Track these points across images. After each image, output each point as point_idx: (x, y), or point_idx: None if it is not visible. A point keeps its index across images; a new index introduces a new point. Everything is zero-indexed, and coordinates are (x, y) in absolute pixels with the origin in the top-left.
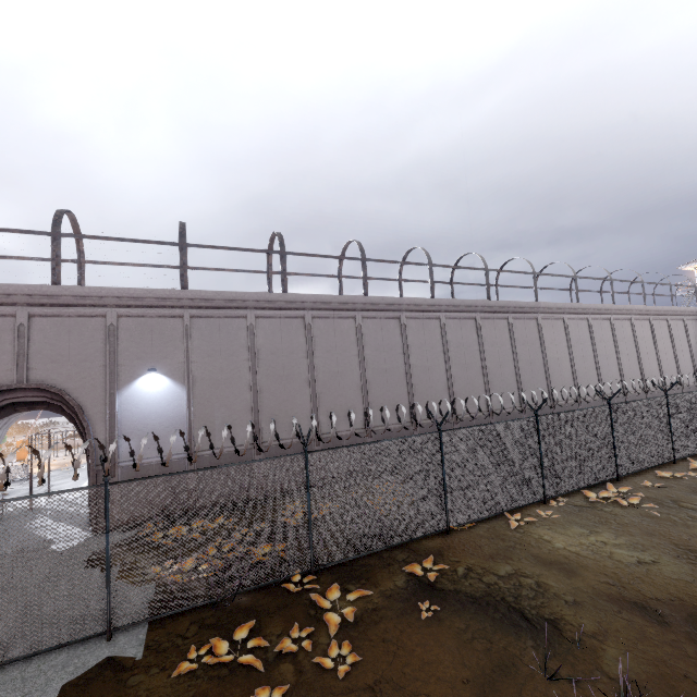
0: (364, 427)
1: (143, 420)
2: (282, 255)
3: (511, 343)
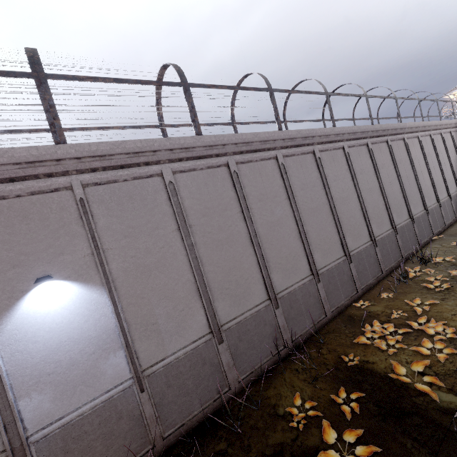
0: (310, 273)
1: (50, 358)
2: (185, 87)
3: (393, 163)
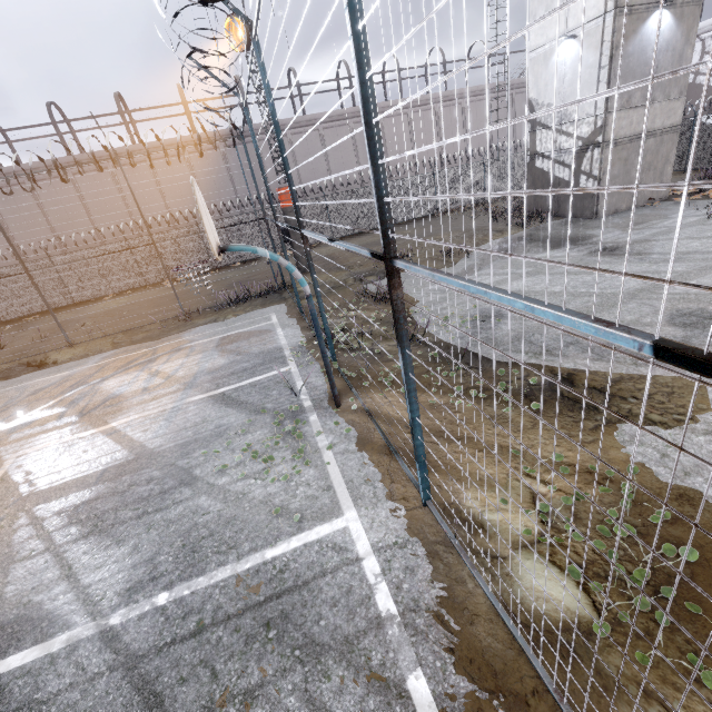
0: None
1: None
2: None
3: (227, 170)
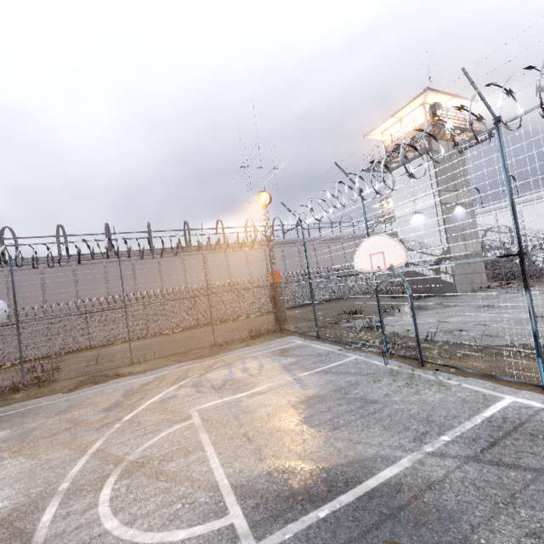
0: None
1: None
2: (58, 237)
3: (206, 266)
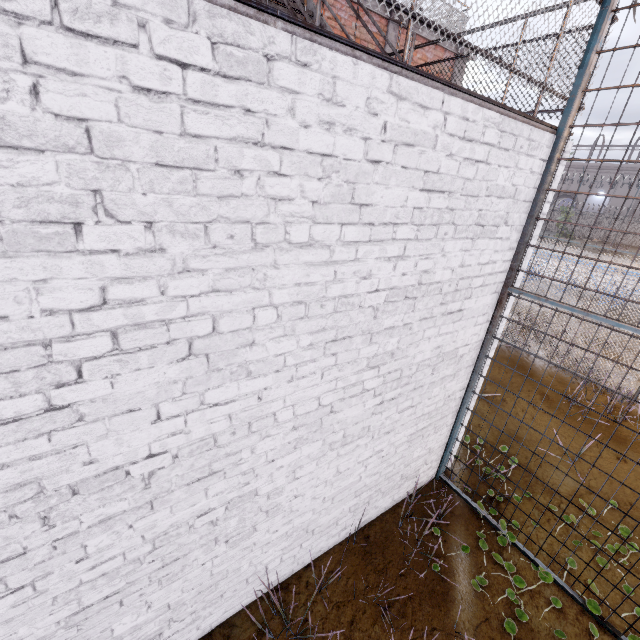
0: None
1: (592, 206)
2: None
3: None
